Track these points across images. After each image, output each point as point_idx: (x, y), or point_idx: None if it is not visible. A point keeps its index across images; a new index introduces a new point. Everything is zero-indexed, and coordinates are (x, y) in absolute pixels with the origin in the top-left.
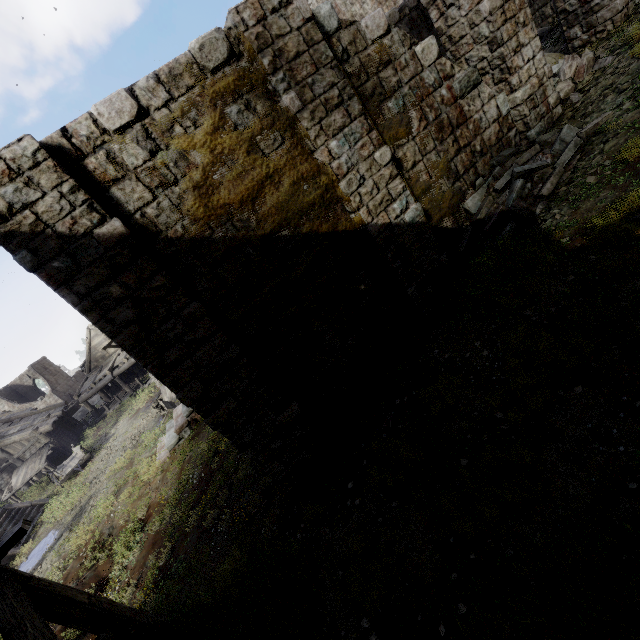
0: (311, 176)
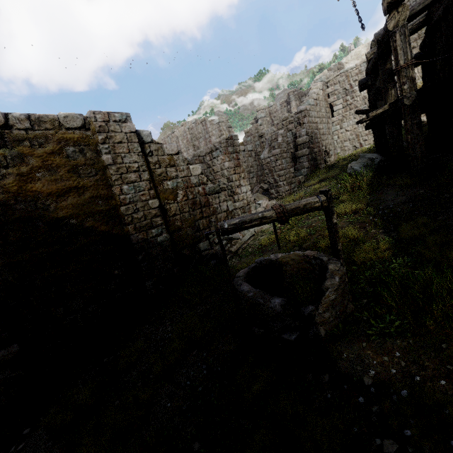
0: (106, 197)
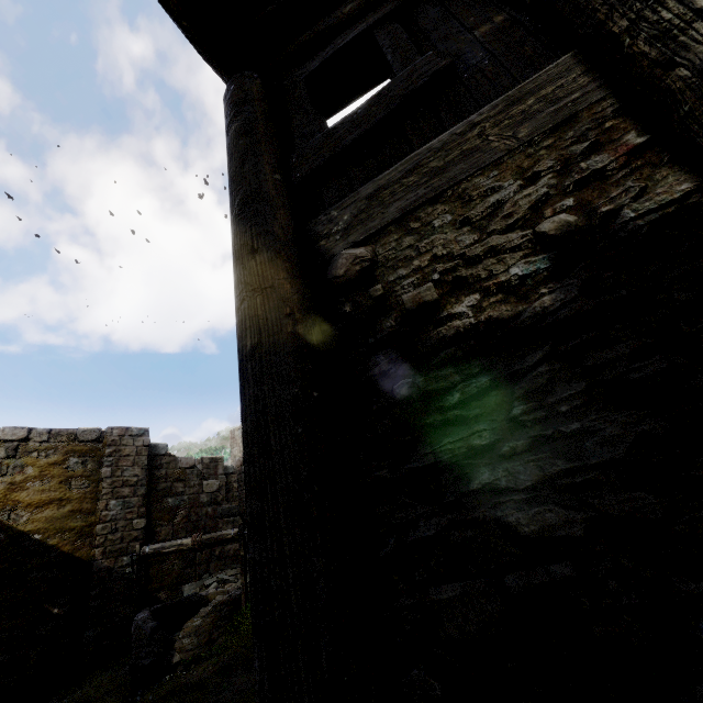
0: (87, 512)
